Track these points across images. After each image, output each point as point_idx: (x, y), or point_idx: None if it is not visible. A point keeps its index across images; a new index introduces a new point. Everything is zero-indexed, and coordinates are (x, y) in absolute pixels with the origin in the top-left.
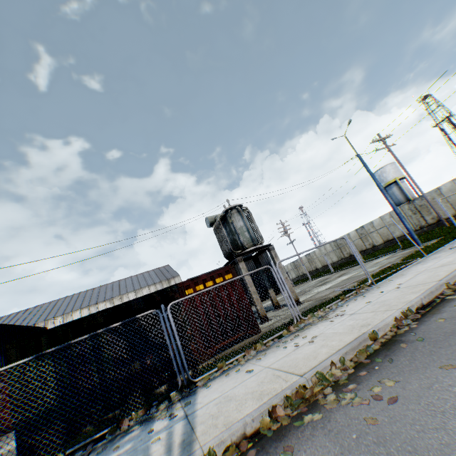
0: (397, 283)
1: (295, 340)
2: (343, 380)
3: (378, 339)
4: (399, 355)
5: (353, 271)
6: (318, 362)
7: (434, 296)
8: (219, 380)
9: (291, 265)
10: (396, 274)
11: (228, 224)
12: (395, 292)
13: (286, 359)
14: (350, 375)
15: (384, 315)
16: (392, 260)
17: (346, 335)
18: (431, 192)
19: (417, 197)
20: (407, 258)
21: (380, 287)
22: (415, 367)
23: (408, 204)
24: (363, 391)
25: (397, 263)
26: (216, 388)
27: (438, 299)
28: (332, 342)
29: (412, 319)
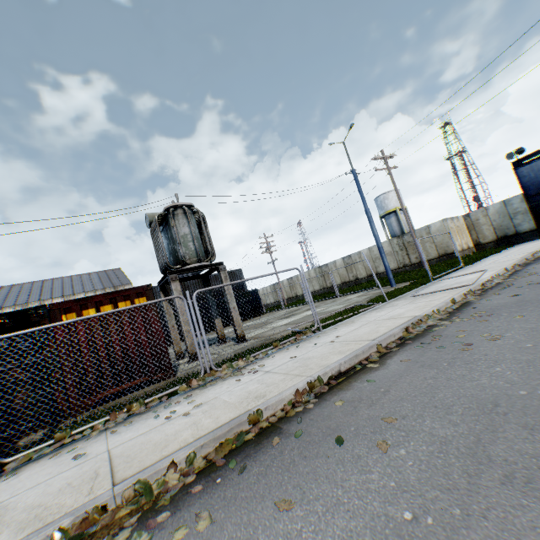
0: (339, 334)
1: (182, 404)
2: (166, 499)
3: (261, 422)
4: (257, 461)
5: (323, 306)
6: (157, 458)
7: (360, 360)
8: (41, 463)
9: (270, 288)
10: (349, 320)
11: (169, 227)
12: (328, 347)
13: (140, 440)
14: (181, 489)
15: (290, 383)
16: (361, 299)
17: (230, 409)
18: (421, 230)
19: (407, 233)
20: (373, 300)
21: (323, 335)
22: (254, 493)
23: (398, 239)
24: (162, 534)
25: (359, 306)
26: (19, 481)
27: (360, 366)
28: (207, 419)
29: (318, 393)
